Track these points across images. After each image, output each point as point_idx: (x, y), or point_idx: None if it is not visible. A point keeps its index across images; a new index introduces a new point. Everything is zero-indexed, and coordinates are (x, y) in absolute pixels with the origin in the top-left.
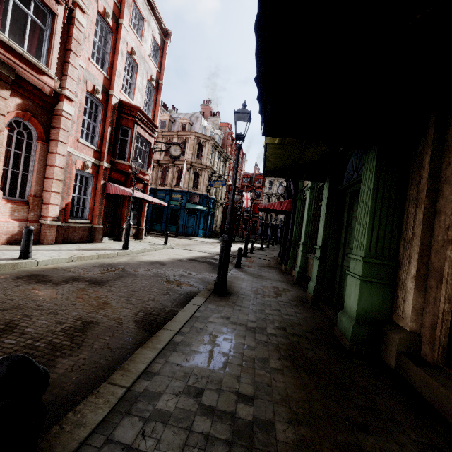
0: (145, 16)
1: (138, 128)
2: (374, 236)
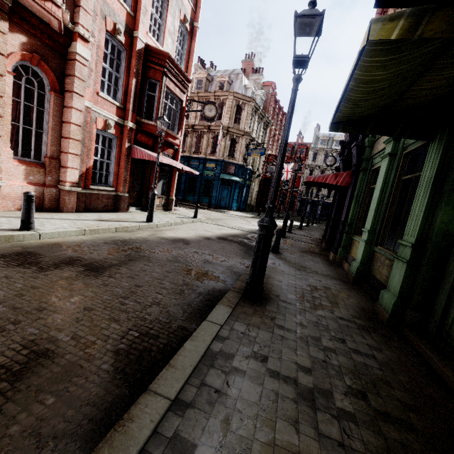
0: None
1: (167, 82)
2: None
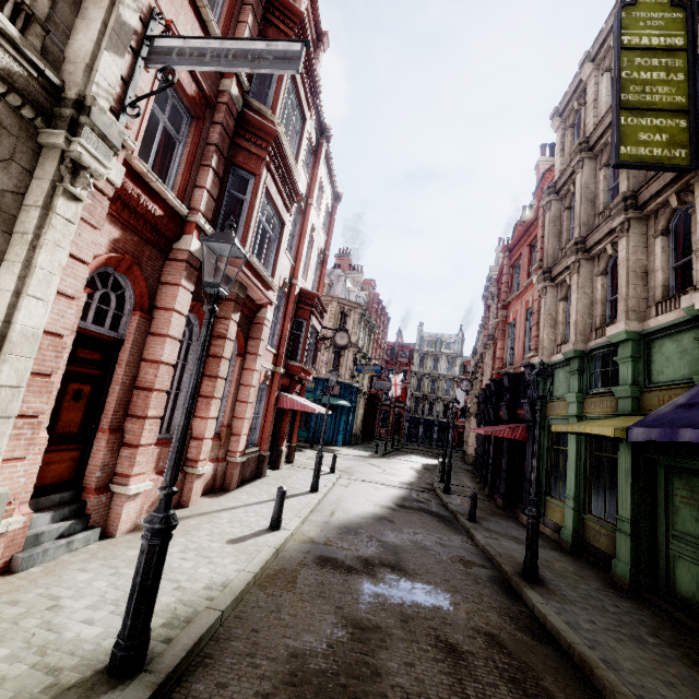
0: (324, 186)
1: (313, 319)
2: None
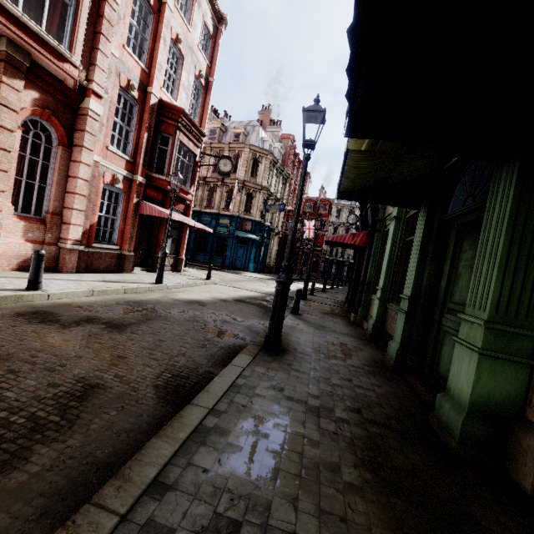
0: None
1: (180, 136)
2: (505, 290)
